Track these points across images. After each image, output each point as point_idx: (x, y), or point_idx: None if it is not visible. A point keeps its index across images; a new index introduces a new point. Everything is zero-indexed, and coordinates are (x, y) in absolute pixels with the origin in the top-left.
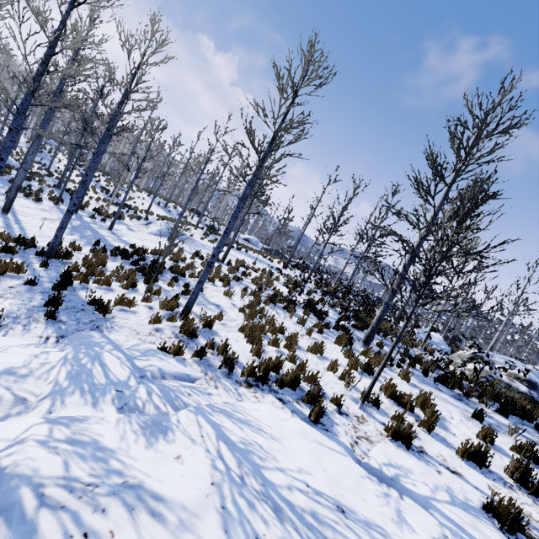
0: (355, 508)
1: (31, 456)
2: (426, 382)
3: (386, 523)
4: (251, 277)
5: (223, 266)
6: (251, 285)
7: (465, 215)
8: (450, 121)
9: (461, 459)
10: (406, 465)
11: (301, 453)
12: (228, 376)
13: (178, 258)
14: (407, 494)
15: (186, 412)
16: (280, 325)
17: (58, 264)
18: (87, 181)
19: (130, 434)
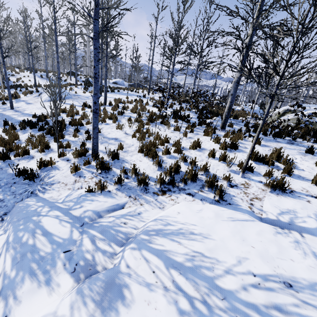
0: (294, 274)
1: None
2: (268, 140)
3: None
4: (129, 109)
5: (107, 107)
6: (132, 114)
7: None
8: None
9: (316, 186)
10: (290, 207)
11: (229, 240)
12: (146, 192)
13: (72, 114)
14: (304, 232)
15: (130, 252)
16: (165, 137)
17: None
18: None
19: None
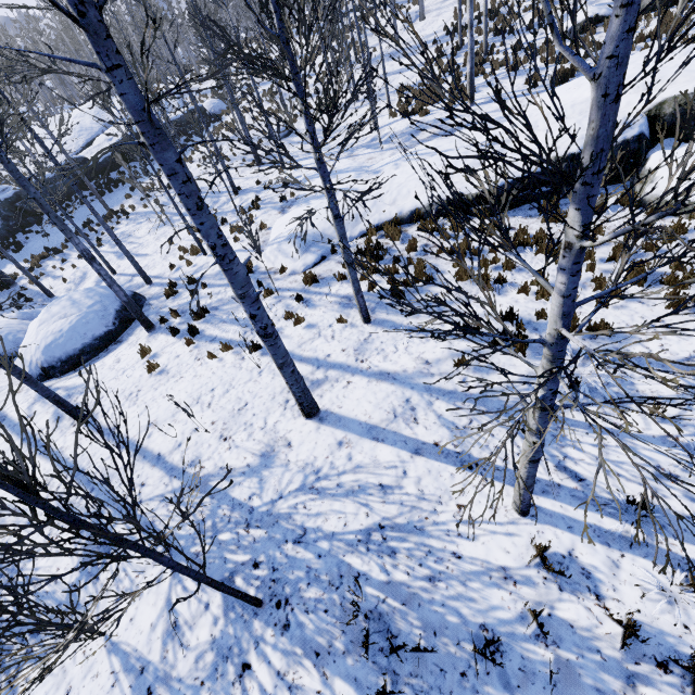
0: None
1: None
2: None
3: None
4: None
5: None
6: None
7: None
8: None
9: None
10: None
11: None
12: None
13: (479, 7)
14: None
15: None
16: None
17: None
18: None
19: None
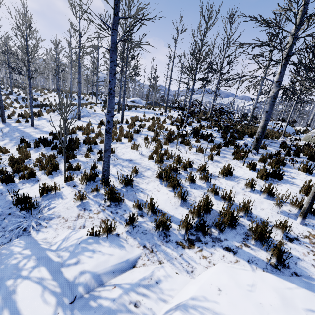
0: None
1: None
2: None
3: None
4: (146, 127)
5: (123, 125)
6: (148, 133)
7: None
8: None
9: None
10: None
11: None
12: (166, 240)
13: (87, 132)
14: None
15: None
16: (187, 161)
17: None
18: None
19: None
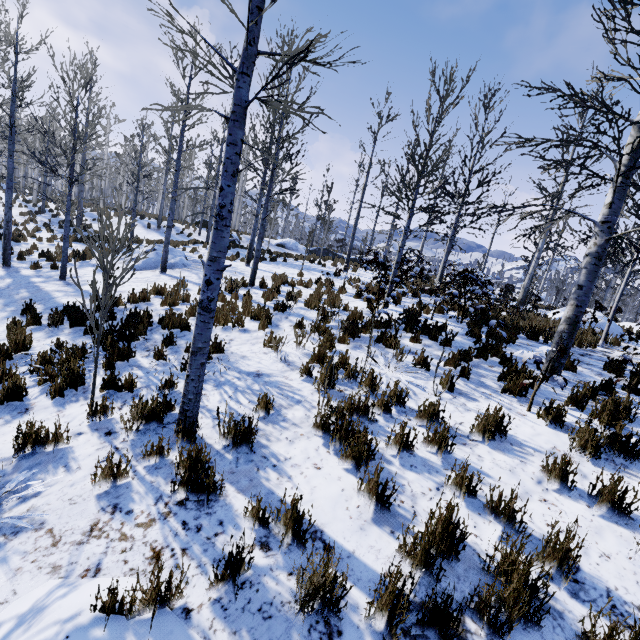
0: None
1: None
2: None
3: None
4: (302, 298)
5: (254, 292)
6: (306, 312)
7: None
8: None
9: None
10: None
11: None
12: None
13: (174, 300)
14: None
15: None
16: (393, 389)
17: None
18: None
19: None
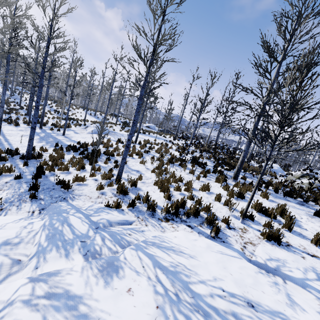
0: (260, 301)
1: (17, 318)
2: (278, 197)
3: (284, 308)
4: (155, 149)
5: (136, 145)
6: (156, 154)
7: (303, 77)
8: (275, 15)
9: (315, 246)
10: (281, 257)
11: (212, 264)
12: (153, 216)
13: (107, 146)
14: (288, 279)
15: (129, 250)
16: (179, 177)
17: (34, 162)
18: (38, 106)
19: (92, 278)
